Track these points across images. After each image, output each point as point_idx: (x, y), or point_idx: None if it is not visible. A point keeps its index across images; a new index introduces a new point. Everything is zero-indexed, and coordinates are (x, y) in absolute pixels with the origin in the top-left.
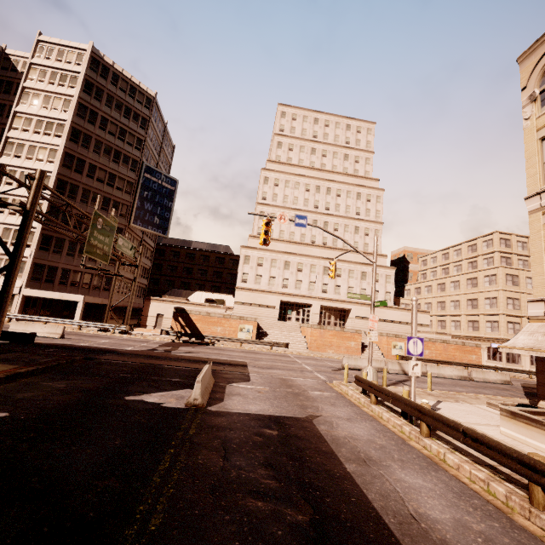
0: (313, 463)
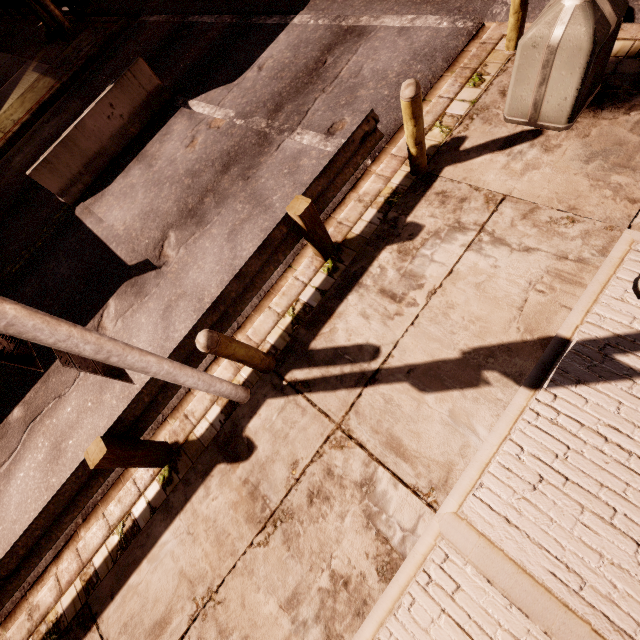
0: (6, 383)
